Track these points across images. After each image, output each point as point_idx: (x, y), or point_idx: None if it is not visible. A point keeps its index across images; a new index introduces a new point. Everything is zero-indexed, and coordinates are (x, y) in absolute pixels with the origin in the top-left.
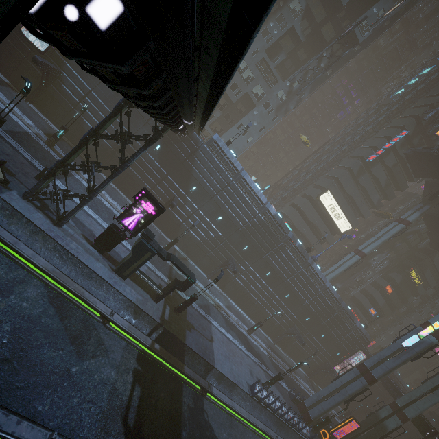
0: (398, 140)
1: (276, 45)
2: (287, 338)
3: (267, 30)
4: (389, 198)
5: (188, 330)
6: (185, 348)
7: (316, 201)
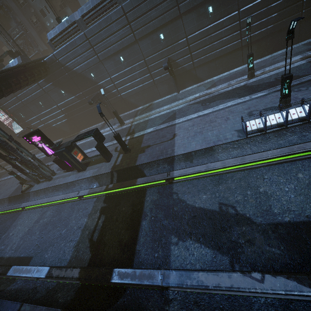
0: None
1: None
2: None
3: None
4: None
5: (142, 153)
6: (139, 167)
7: None
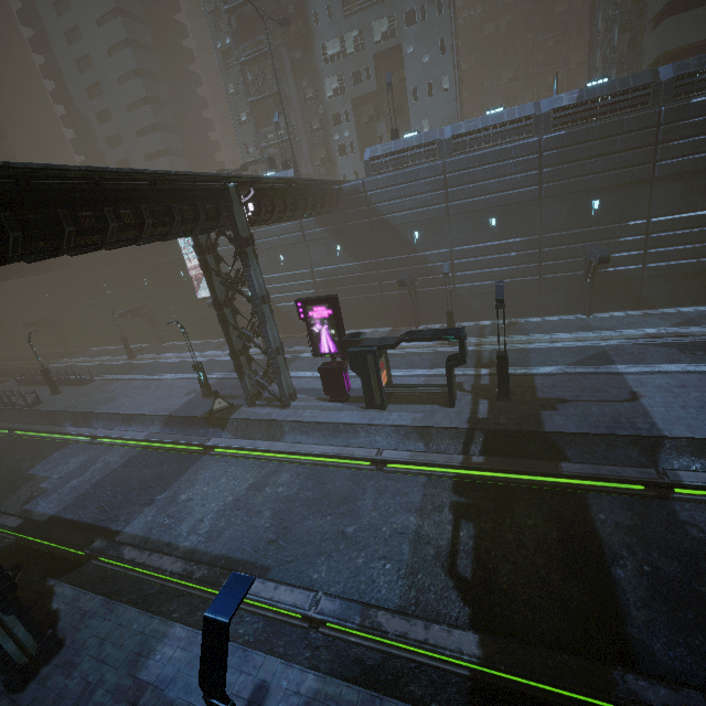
0: None
1: None
2: None
3: None
4: None
5: (549, 410)
6: (551, 438)
7: None
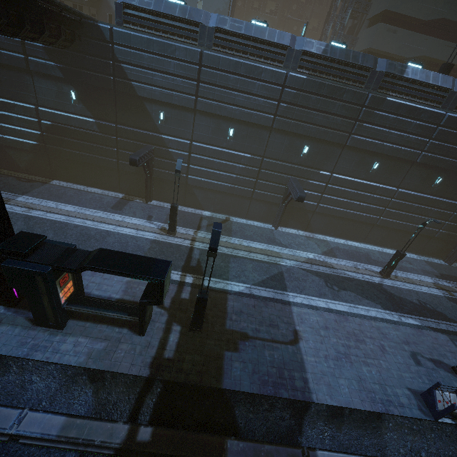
0: None
1: None
2: None
3: None
4: None
5: (231, 349)
6: (226, 394)
7: None
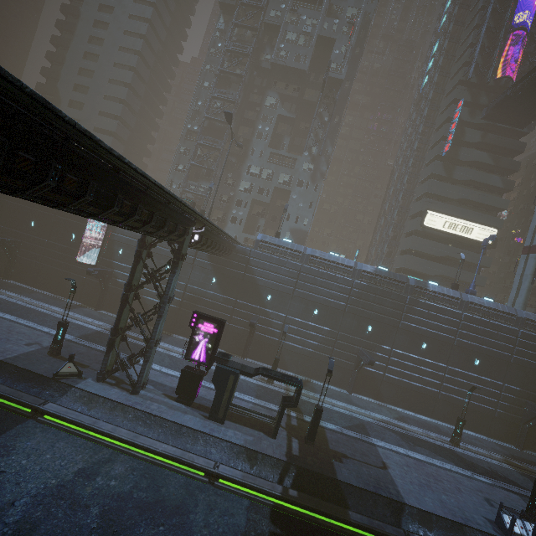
0: (462, 114)
1: (275, 137)
2: (535, 430)
3: (259, 133)
4: (514, 169)
5: (337, 461)
6: (341, 486)
7: (424, 230)
